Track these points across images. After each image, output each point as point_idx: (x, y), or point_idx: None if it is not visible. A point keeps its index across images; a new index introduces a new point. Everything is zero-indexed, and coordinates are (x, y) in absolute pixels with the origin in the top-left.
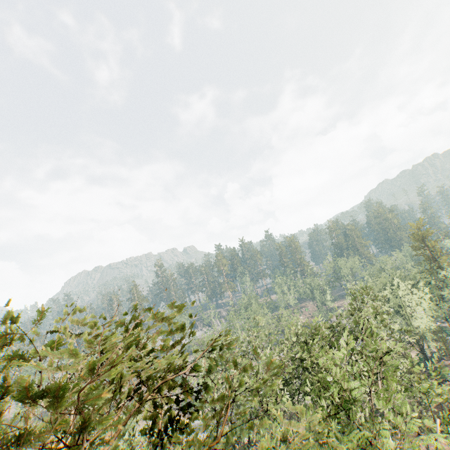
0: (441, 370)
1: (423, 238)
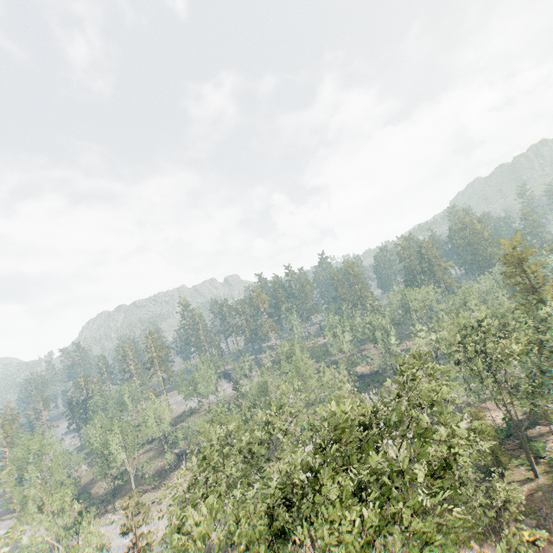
0: (535, 445)
1: (520, 261)
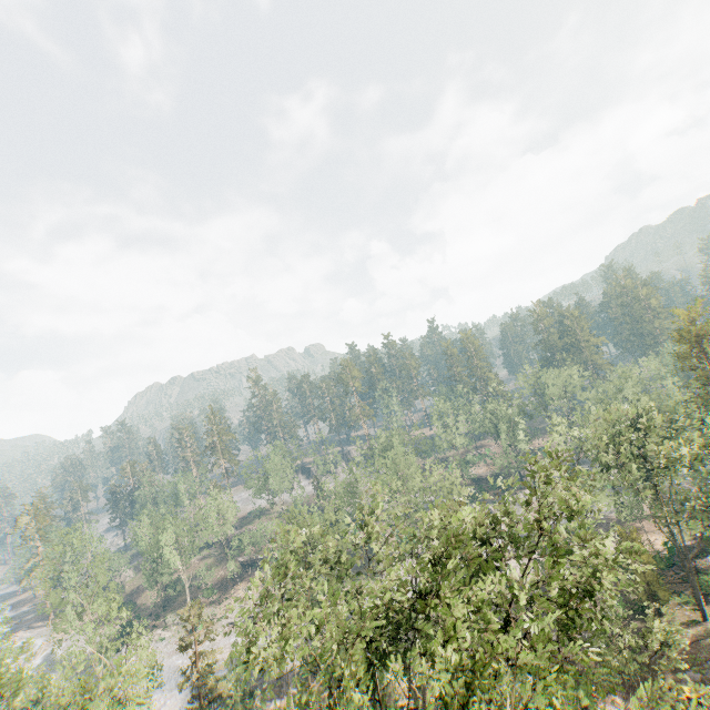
0: (705, 579)
1: (699, 339)
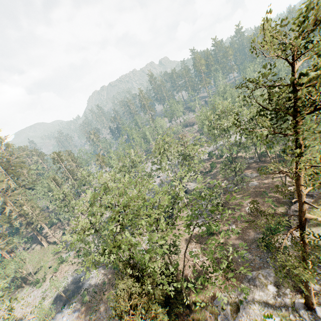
0: None
1: None
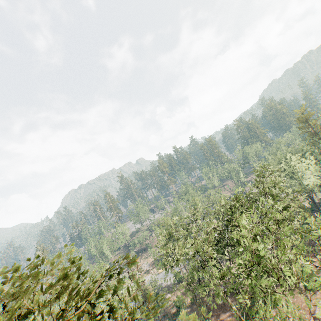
0: None
1: (306, 119)
